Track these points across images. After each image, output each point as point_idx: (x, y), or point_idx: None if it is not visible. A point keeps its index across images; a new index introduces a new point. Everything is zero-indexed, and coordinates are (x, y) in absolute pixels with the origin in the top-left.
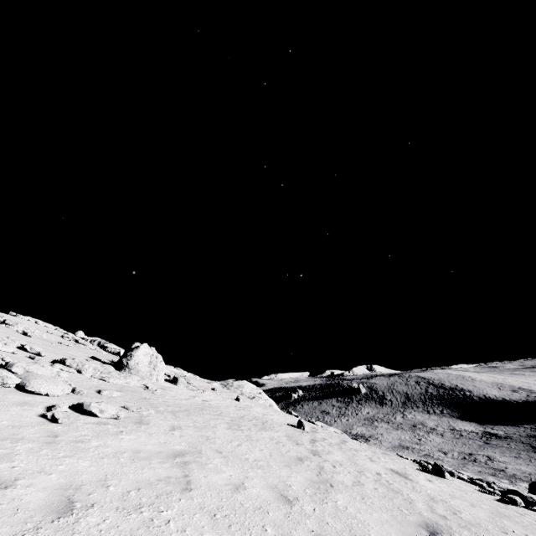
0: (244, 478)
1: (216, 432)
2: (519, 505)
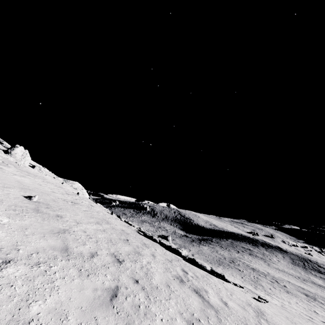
0: (31, 182)
1: (35, 179)
2: (122, 220)
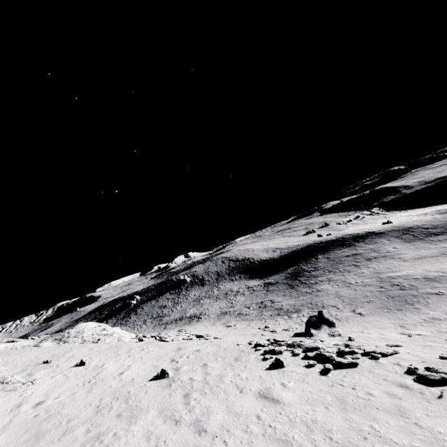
0: None
1: None
2: (331, 370)
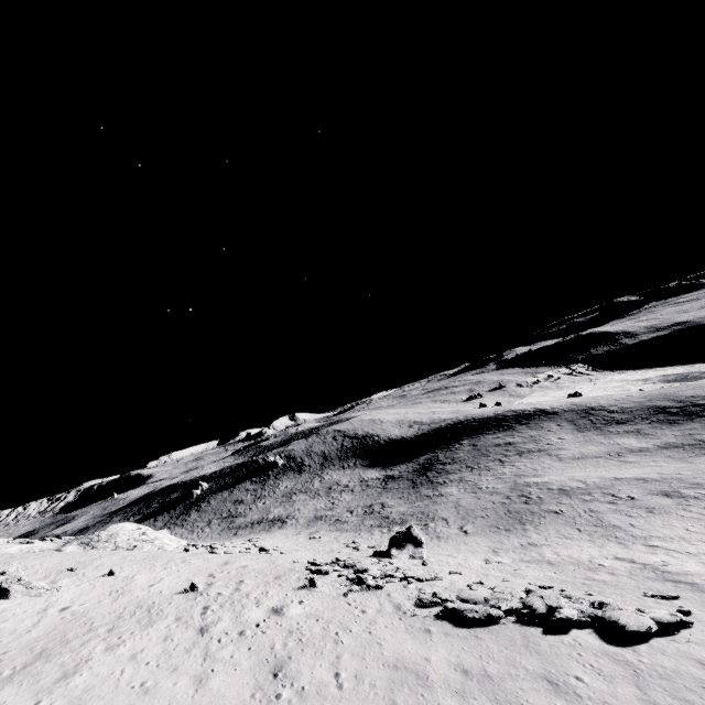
0: None
1: (93, 668)
2: (355, 591)
